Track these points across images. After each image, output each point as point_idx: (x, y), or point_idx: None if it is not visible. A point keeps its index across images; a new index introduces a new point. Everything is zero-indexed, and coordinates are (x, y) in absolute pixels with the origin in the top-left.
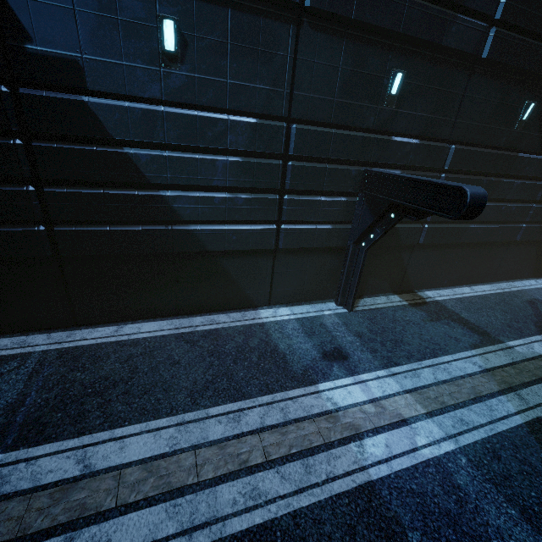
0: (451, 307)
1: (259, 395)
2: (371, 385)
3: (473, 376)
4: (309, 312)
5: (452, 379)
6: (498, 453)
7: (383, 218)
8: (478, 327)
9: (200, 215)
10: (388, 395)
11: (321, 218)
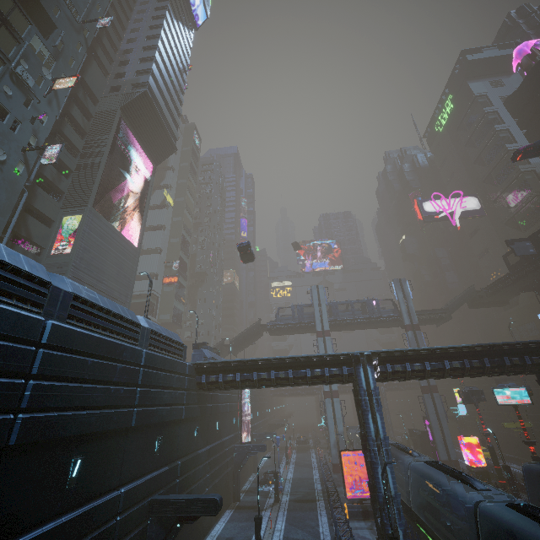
0: None
1: None
2: None
3: None
4: None
5: None
6: None
7: (171, 530)
8: None
9: None
10: None
11: None
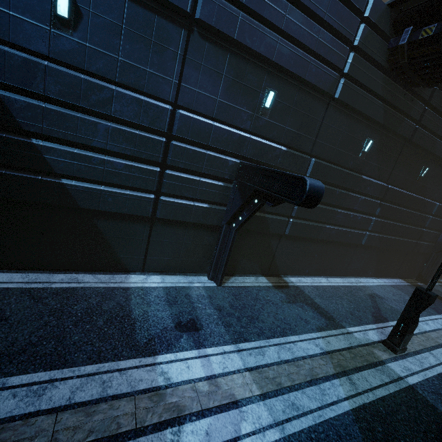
0: (308, 293)
1: (84, 363)
2: (213, 360)
3: (314, 357)
4: (179, 283)
5: (294, 359)
6: None
7: (249, 203)
8: (326, 312)
9: (75, 171)
10: (227, 373)
11: (199, 197)
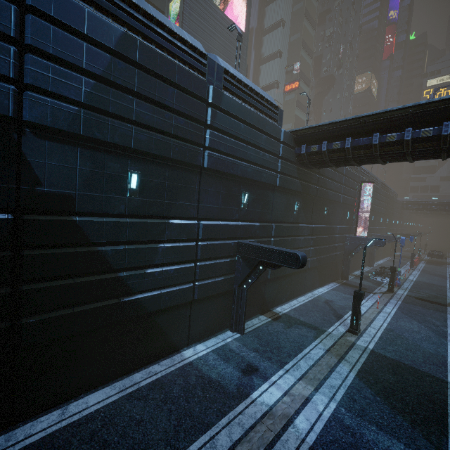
0: (294, 316)
1: (218, 420)
2: (280, 383)
3: (324, 356)
4: (218, 343)
5: (316, 362)
6: (354, 398)
7: (255, 269)
8: (311, 325)
9: (145, 286)
10: (291, 386)
11: (218, 274)
